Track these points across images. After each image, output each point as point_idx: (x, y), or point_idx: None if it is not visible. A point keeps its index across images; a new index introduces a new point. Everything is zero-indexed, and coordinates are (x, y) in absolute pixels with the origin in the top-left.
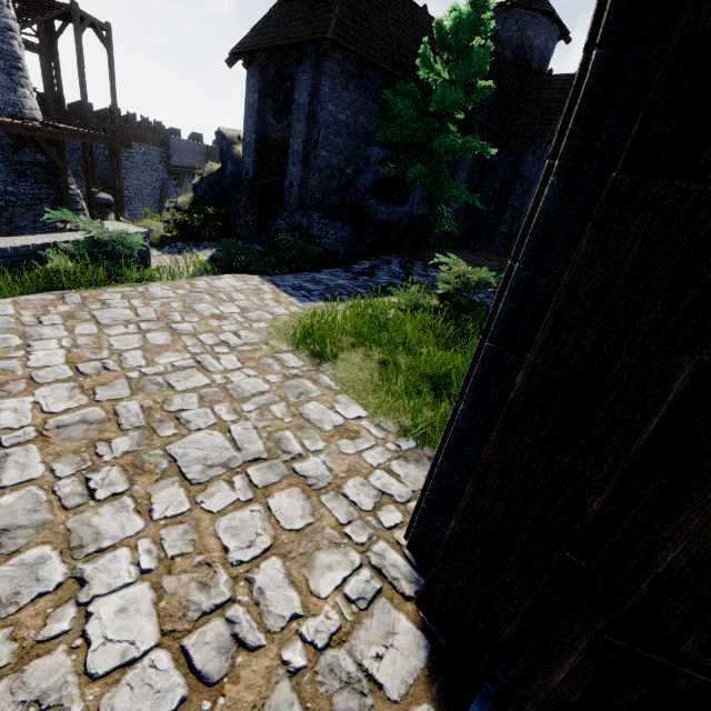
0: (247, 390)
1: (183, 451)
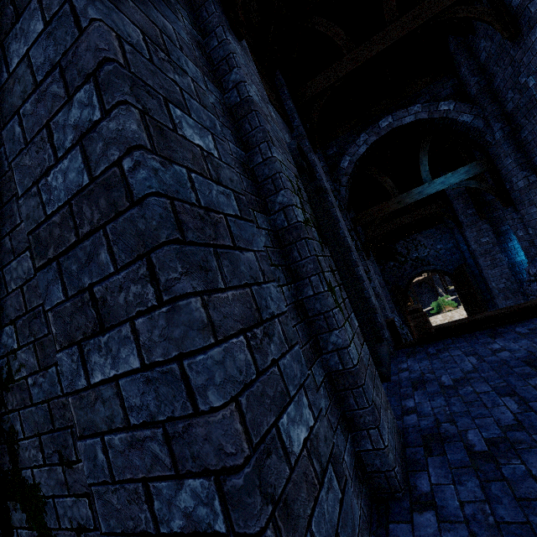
0: (465, 314)
1: (453, 319)
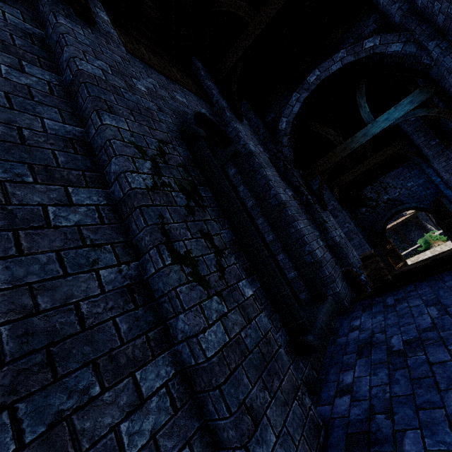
0: None
1: None
